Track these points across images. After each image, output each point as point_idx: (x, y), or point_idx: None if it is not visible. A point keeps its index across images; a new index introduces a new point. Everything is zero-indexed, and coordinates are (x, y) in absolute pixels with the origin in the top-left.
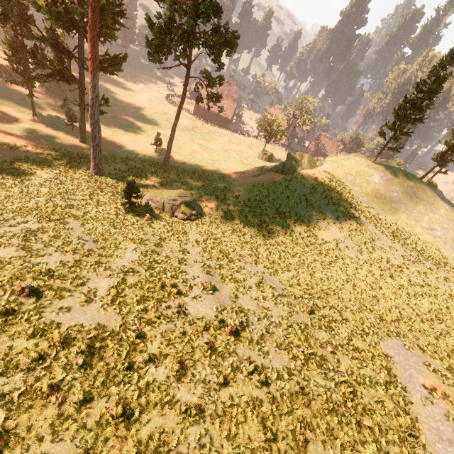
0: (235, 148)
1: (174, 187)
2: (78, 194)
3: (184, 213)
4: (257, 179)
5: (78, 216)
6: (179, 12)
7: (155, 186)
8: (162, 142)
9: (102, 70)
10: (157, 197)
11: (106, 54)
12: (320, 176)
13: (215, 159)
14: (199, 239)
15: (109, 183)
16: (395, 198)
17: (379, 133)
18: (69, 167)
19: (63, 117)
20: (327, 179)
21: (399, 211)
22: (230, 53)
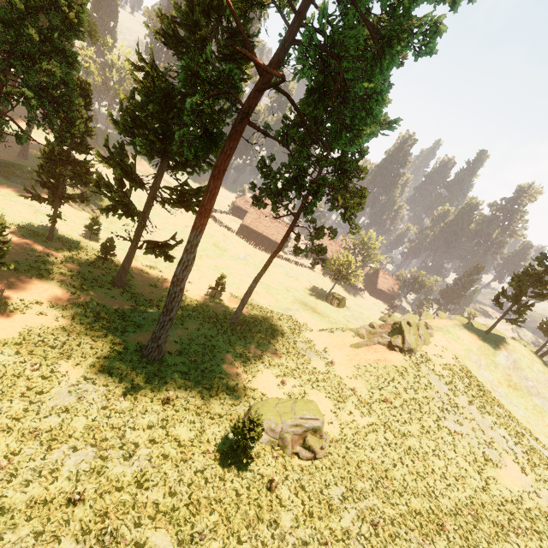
0: (295, 285)
1: (263, 374)
2: (141, 422)
3: (311, 449)
4: (365, 356)
5: (163, 510)
6: (315, 165)
7: (240, 375)
8: (224, 285)
9: (184, 207)
10: (270, 421)
11: (185, 184)
12: (449, 360)
13: (284, 306)
14: (364, 527)
15: (178, 379)
16: (532, 389)
17: (492, 300)
18: (109, 343)
19: (87, 239)
20: (458, 364)
21: (545, 411)
22: (354, 209)
